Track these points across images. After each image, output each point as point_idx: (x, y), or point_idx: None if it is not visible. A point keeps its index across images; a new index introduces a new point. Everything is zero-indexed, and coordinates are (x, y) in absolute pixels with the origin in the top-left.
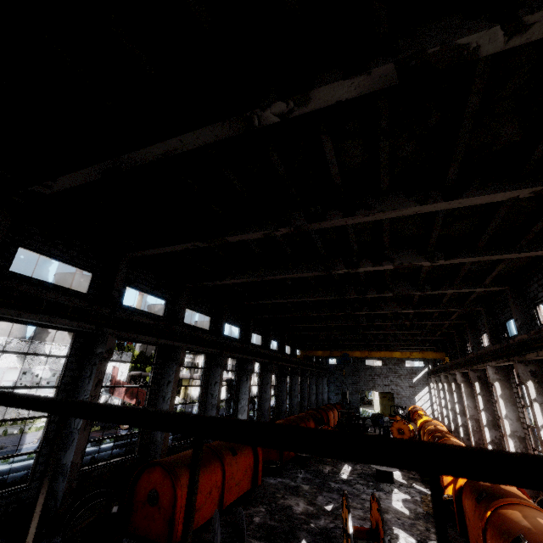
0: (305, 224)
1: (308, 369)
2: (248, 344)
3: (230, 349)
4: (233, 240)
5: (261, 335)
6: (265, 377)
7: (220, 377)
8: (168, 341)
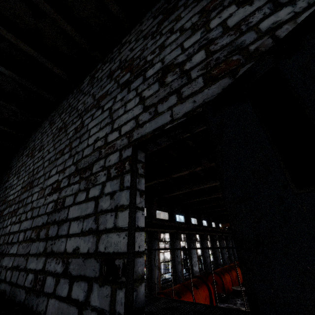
0: (209, 164)
1: (229, 235)
2: (190, 224)
3: (181, 229)
4: (175, 176)
5: (196, 218)
6: (203, 243)
7: (179, 245)
8: (151, 229)
